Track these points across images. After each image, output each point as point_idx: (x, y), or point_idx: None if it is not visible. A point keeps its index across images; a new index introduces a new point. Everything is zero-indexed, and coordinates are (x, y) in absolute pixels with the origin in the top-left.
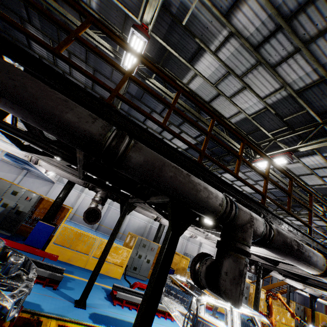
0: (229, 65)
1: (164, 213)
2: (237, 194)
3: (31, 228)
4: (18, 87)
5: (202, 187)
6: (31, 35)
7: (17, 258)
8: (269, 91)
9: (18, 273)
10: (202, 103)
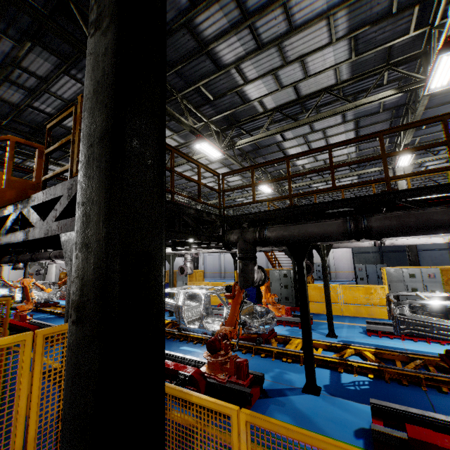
0: None
1: None
2: None
3: None
4: None
5: None
6: None
7: None
8: None
9: None
10: None
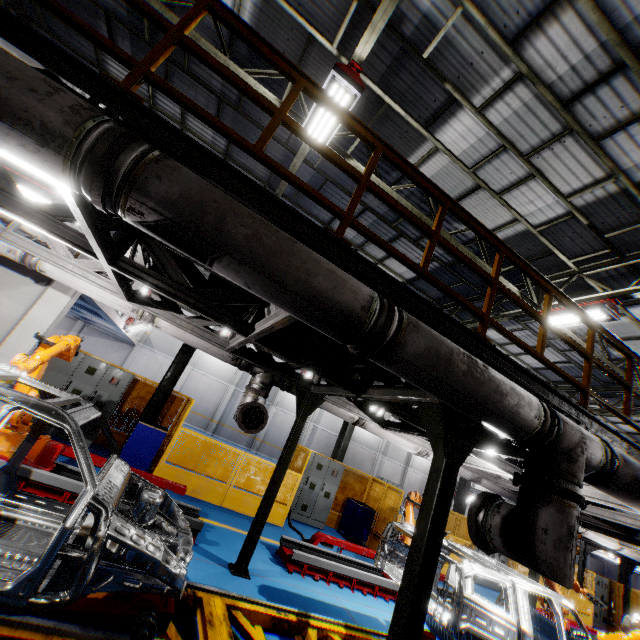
0: (506, 134)
1: (372, 412)
2: (542, 390)
3: (119, 434)
4: (250, 238)
5: (508, 388)
6: (220, 126)
7: (152, 494)
8: (581, 183)
9: (155, 519)
10: (483, 226)
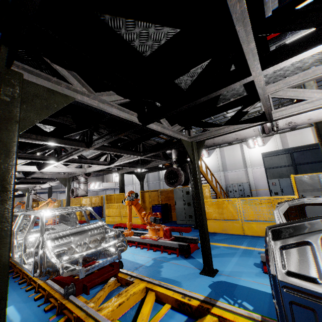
0: None
1: None
2: None
3: None
4: None
5: None
6: None
7: None
8: None
9: None
10: None
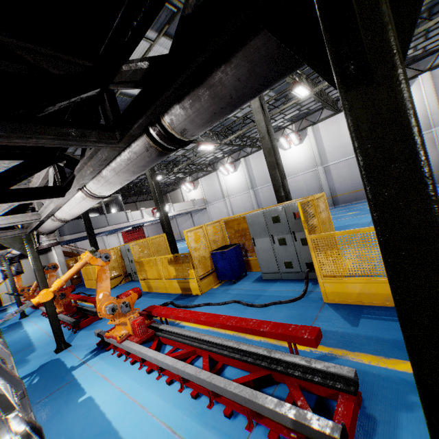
0: None
1: None
2: None
3: None
4: None
5: None
6: None
7: None
8: None
9: None
10: None
